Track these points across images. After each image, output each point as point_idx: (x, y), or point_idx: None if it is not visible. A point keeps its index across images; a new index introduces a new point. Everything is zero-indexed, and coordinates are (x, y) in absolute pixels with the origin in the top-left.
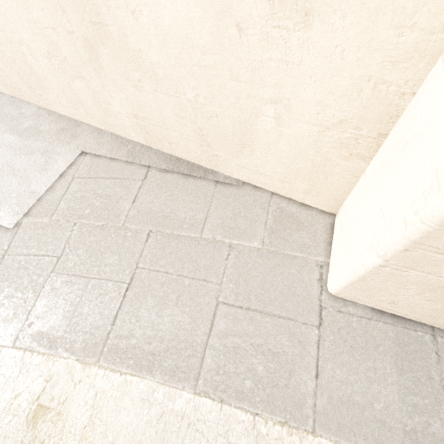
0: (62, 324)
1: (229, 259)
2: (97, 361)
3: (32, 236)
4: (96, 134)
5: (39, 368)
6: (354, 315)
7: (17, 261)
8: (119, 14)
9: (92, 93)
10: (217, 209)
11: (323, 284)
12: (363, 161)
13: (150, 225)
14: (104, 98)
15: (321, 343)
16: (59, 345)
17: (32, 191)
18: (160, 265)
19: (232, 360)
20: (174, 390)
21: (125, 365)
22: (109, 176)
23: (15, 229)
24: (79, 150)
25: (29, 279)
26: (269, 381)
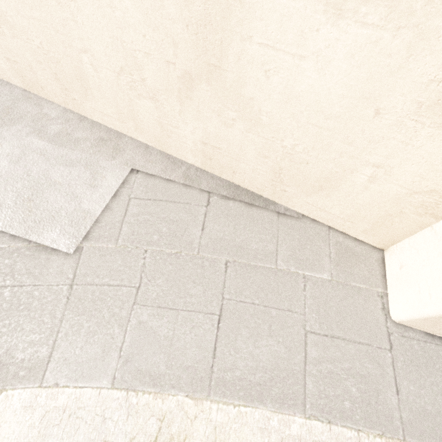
0: (160, 360)
1: (307, 290)
2: (207, 395)
3: (99, 264)
4: (143, 150)
5: (149, 407)
6: (414, 339)
7: (90, 291)
8: (249, 67)
9: (159, 114)
10: (285, 240)
11: (386, 312)
12: (434, 219)
13: (226, 255)
14: (173, 122)
15: (395, 364)
16: (163, 382)
17: (86, 210)
18: (245, 296)
19: (330, 384)
20: (287, 416)
21: (236, 397)
22: (169, 199)
23: (77, 255)
24: (128, 166)
25: (110, 313)
26: (363, 400)
